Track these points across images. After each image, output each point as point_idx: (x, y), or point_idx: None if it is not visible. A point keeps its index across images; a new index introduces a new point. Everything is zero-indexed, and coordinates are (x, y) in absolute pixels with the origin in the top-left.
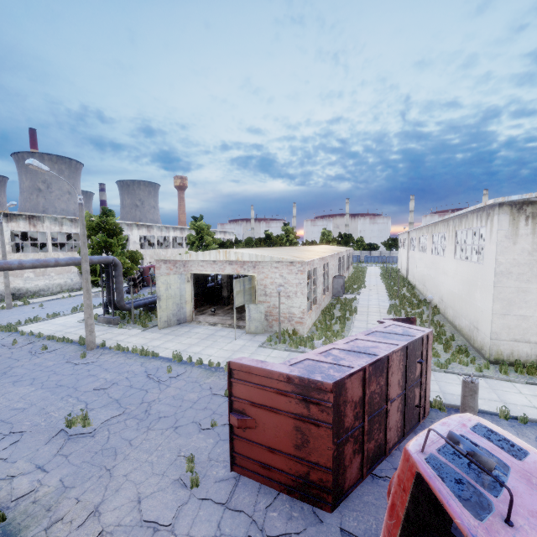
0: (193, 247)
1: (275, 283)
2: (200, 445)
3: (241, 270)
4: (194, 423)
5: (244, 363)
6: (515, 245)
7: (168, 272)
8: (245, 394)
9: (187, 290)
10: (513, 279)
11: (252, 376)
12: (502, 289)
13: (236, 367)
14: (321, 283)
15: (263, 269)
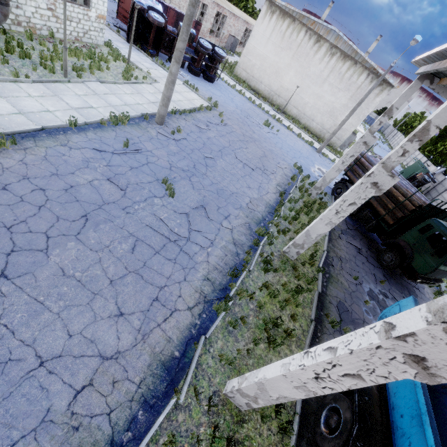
0: None
1: None
2: (110, 12)
3: None
4: (111, 10)
5: None
6: (262, 24)
7: None
8: None
9: None
10: (254, 41)
11: None
12: (249, 44)
13: None
14: (211, 23)
15: None
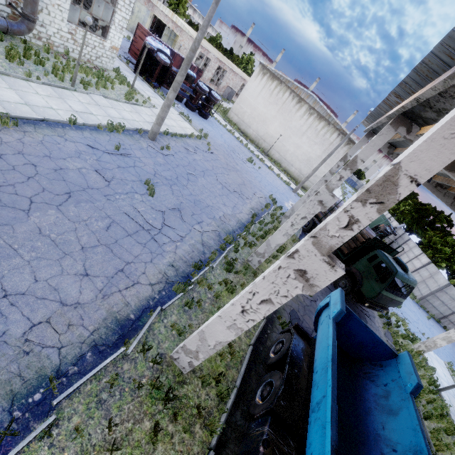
0: (170, 7)
1: (185, 46)
2: (123, 47)
3: (175, 29)
4: (124, 46)
5: (142, 25)
6: (254, 81)
7: (143, 5)
8: (139, 33)
9: (148, 22)
10: (247, 93)
11: (142, 29)
12: (243, 94)
13: (139, 25)
14: (212, 73)
15: (183, 36)
